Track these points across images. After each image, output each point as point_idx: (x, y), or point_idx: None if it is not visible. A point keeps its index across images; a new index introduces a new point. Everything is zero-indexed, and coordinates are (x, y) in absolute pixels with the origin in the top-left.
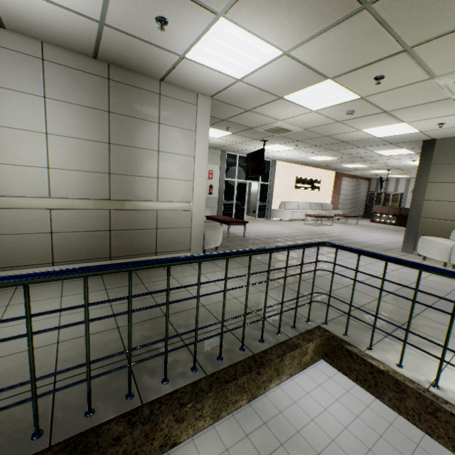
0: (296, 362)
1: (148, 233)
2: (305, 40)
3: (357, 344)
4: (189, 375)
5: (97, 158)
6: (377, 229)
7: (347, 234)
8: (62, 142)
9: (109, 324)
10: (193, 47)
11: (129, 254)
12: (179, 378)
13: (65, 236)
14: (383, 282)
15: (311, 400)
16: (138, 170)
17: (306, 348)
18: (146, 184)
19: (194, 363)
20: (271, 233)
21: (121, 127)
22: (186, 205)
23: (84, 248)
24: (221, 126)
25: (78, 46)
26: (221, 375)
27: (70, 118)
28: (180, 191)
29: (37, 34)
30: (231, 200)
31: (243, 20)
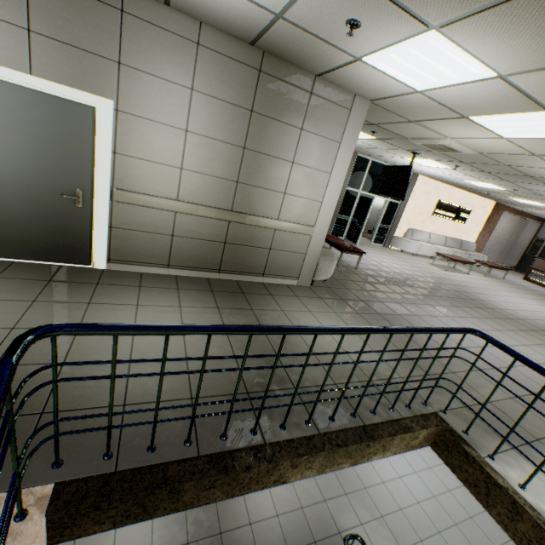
0: (404, 444)
1: (261, 252)
2: (538, 68)
3: (477, 447)
4: (303, 428)
5: (228, 164)
6: (531, 293)
7: (486, 293)
8: (199, 142)
9: (227, 350)
10: (376, 52)
11: (238, 270)
12: (294, 428)
13: (184, 241)
14: (536, 400)
15: (386, 463)
16: (267, 182)
17: (418, 433)
18: (271, 199)
19: (309, 418)
20: (389, 270)
21: (260, 130)
22: (307, 229)
23: (198, 256)
24: (366, 129)
25: (239, 32)
26: (333, 437)
27: (212, 115)
28: (305, 212)
29: (200, 15)
30: (347, 215)
31: (461, 37)
